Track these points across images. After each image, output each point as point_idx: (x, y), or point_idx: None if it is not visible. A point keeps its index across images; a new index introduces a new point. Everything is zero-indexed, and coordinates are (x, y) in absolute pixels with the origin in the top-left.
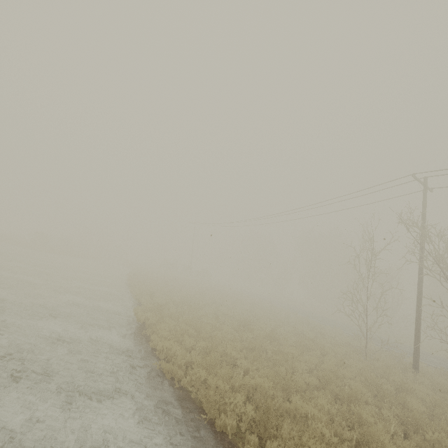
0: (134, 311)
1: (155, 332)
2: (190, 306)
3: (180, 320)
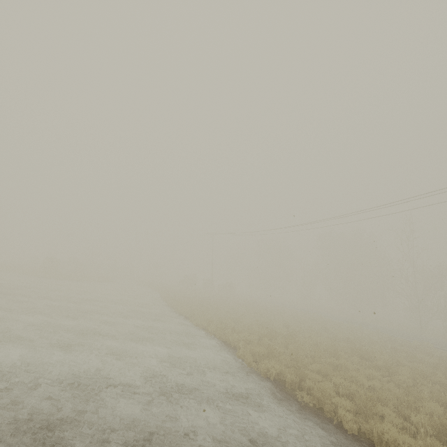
0: (245, 361)
1: (322, 400)
2: (288, 340)
3: (310, 368)
